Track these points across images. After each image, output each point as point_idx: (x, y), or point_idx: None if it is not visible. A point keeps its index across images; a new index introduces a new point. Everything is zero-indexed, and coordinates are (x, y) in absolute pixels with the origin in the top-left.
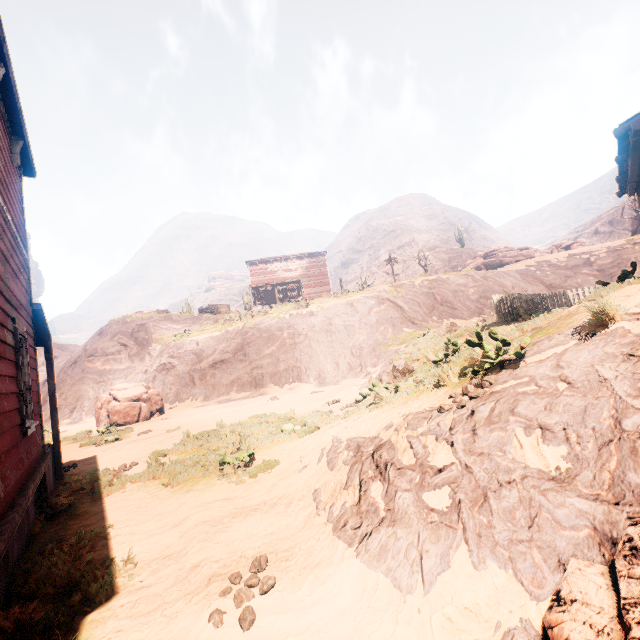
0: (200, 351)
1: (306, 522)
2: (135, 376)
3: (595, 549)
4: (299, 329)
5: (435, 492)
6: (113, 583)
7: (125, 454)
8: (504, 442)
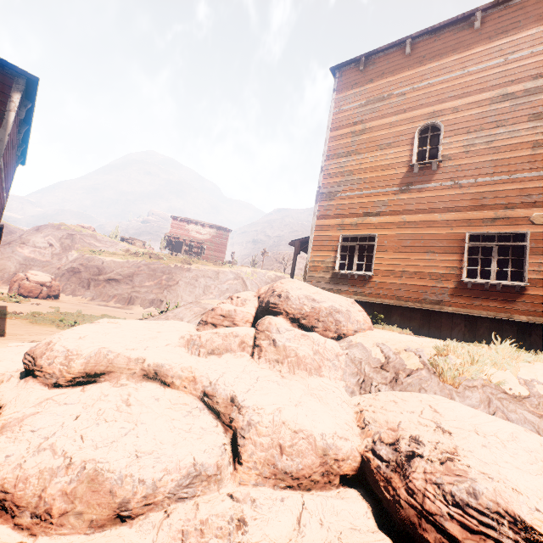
0: (102, 268)
1: None
2: (50, 269)
3: None
4: (175, 277)
5: None
6: None
7: (19, 309)
8: None
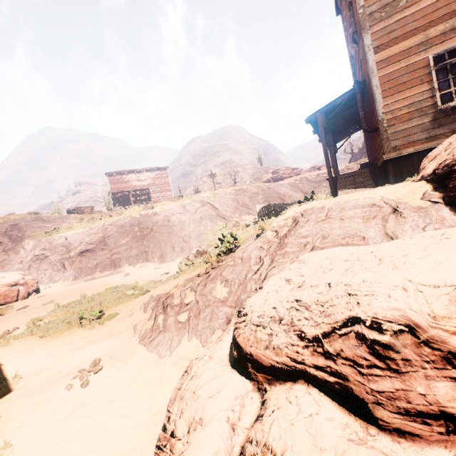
0: (68, 244)
1: (127, 341)
2: (12, 266)
3: (225, 325)
4: (146, 225)
5: (183, 314)
6: (6, 388)
7: (8, 324)
8: (213, 288)
